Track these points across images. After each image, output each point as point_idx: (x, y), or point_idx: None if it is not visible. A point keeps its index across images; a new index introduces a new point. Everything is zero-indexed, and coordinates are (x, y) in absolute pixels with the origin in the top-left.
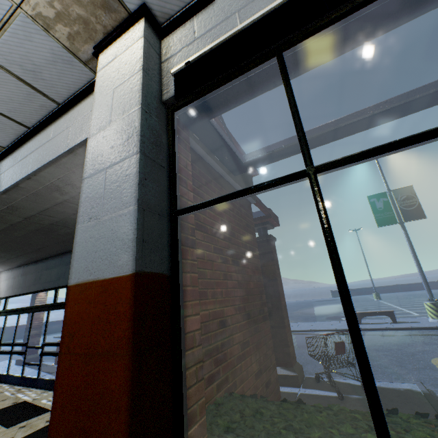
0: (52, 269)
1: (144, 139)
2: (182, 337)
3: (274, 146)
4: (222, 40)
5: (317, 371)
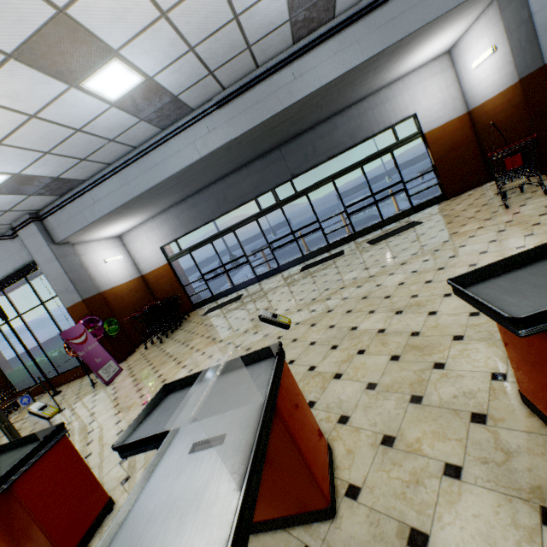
0: (240, 185)
1: None
2: None
3: None
4: None
5: None
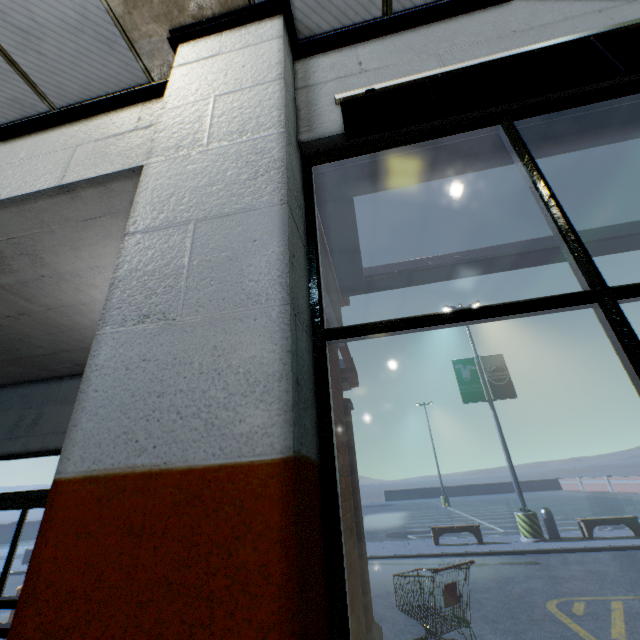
0: None
1: (289, 185)
2: (349, 623)
3: (416, 263)
4: (437, 74)
5: (398, 636)
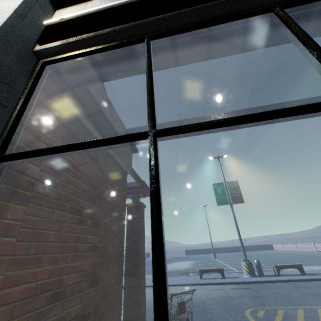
0: None
1: None
2: None
3: (146, 127)
4: (98, 9)
5: None
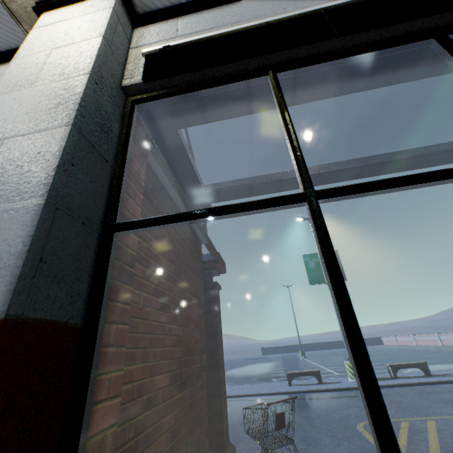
0: None
1: (84, 112)
2: (79, 451)
3: (241, 181)
4: (215, 35)
5: (250, 452)
